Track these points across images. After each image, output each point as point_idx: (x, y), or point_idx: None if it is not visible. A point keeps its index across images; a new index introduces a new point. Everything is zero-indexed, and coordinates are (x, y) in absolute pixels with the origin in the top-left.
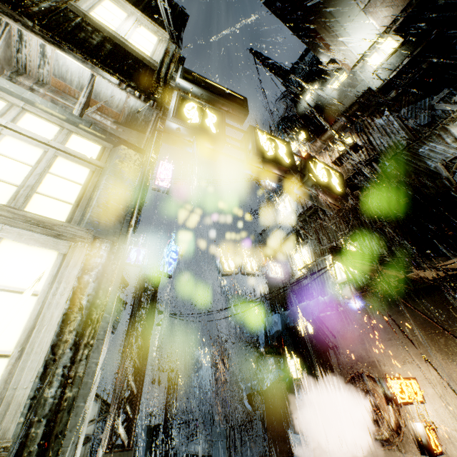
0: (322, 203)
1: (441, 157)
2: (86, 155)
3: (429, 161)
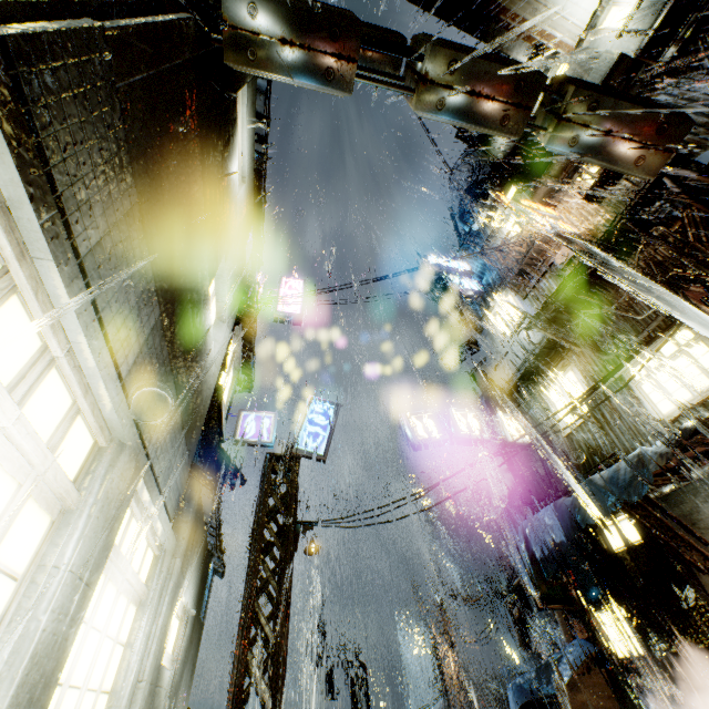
0: (622, 156)
1: None
2: None
3: None
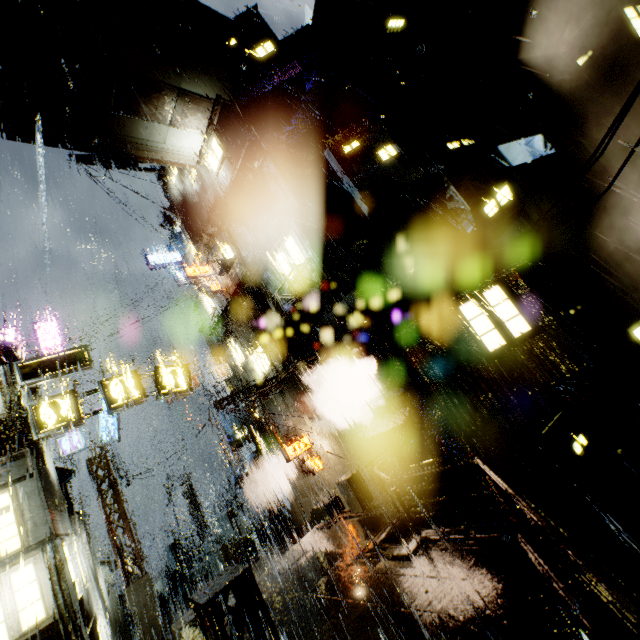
0: (179, 396)
1: (274, 286)
2: (5, 504)
3: (270, 288)
